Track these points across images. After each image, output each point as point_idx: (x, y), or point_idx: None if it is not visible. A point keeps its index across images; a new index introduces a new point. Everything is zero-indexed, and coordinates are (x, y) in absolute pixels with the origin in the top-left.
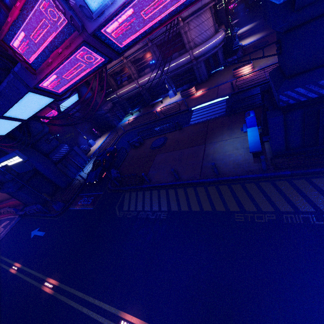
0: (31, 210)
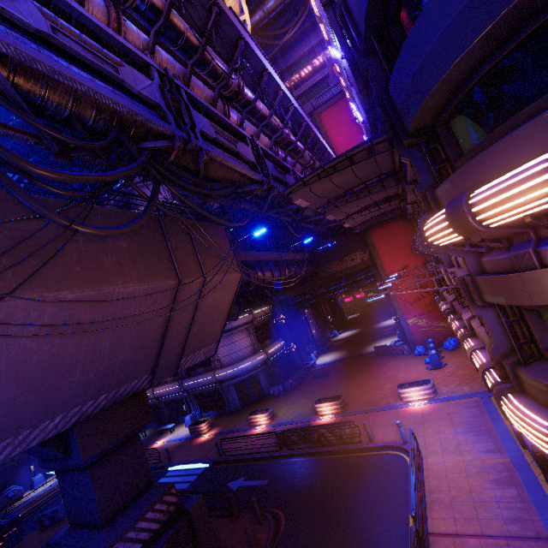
0: None
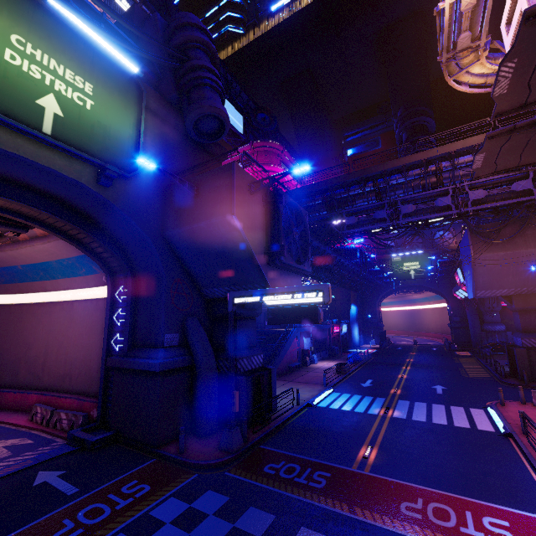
0: (447, 343)
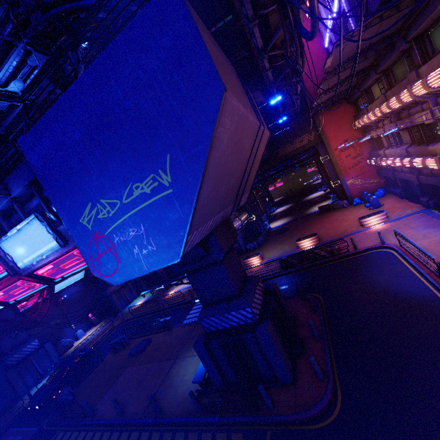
0: None
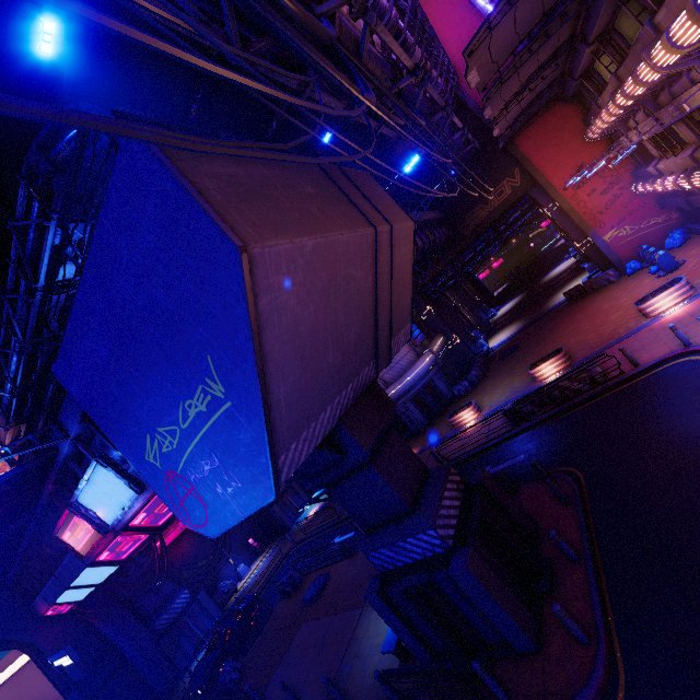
0: None
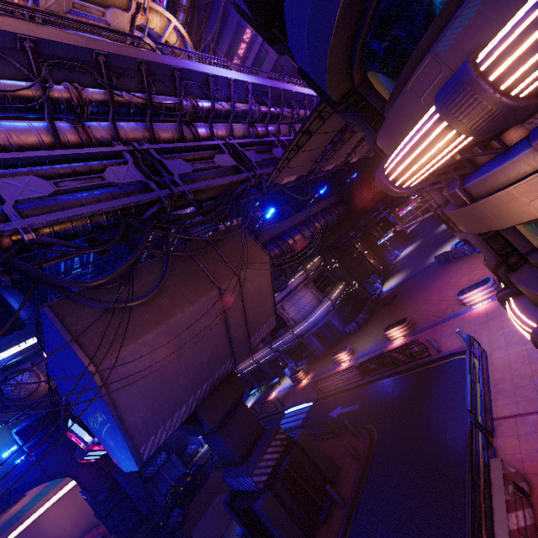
0: None
